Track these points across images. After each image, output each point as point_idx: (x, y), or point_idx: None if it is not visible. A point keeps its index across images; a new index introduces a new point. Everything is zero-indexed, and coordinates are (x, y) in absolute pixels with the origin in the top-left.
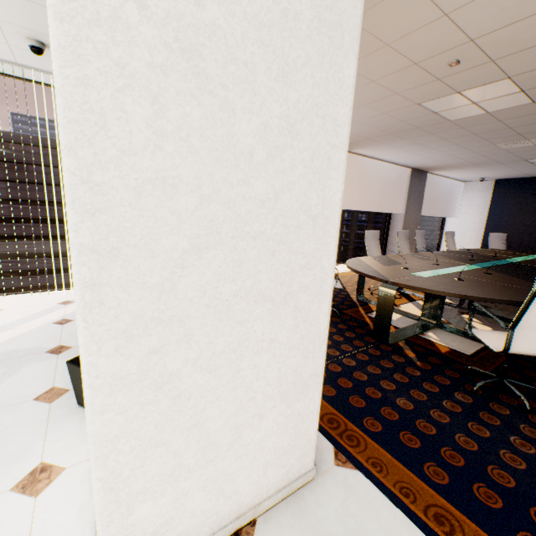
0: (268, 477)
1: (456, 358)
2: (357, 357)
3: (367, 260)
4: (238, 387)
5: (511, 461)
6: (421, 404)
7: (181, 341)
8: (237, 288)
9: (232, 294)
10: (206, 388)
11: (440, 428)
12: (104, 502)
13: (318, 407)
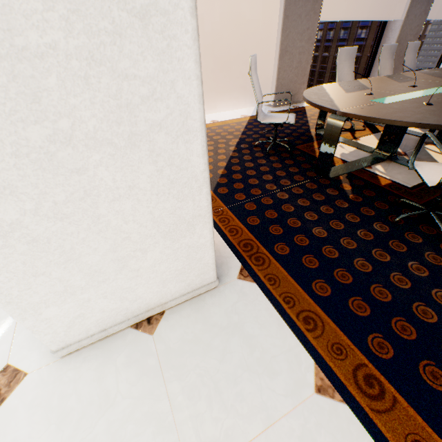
0: (169, 288)
1: (394, 191)
2: (292, 191)
3: (330, 87)
4: (105, 230)
5: (398, 282)
6: (335, 233)
7: (2, 194)
8: (49, 132)
9: (45, 139)
10: (65, 233)
11: (344, 253)
12: (8, 309)
13: (211, 241)
